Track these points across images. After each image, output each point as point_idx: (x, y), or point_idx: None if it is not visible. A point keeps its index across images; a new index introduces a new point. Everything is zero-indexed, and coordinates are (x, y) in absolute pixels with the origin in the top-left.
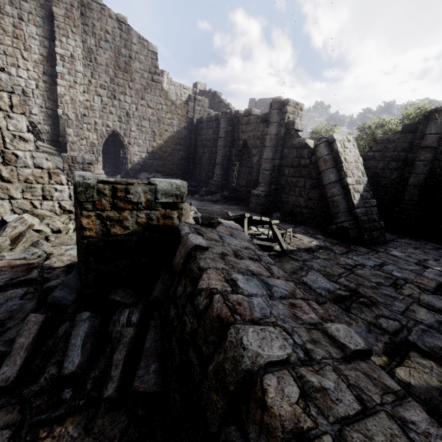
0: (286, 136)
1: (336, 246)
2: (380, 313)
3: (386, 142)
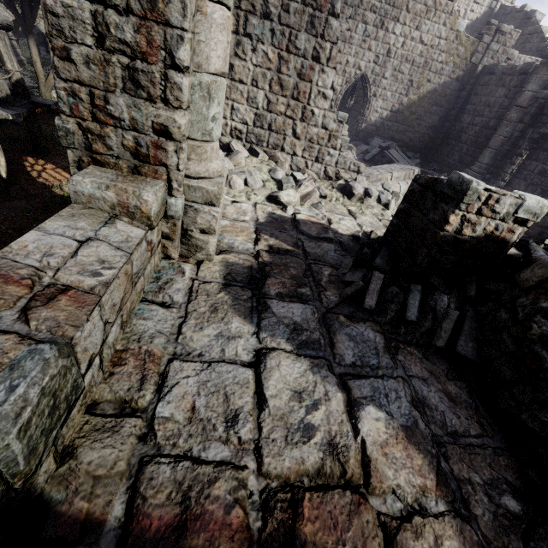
0: None
1: None
2: None
3: None
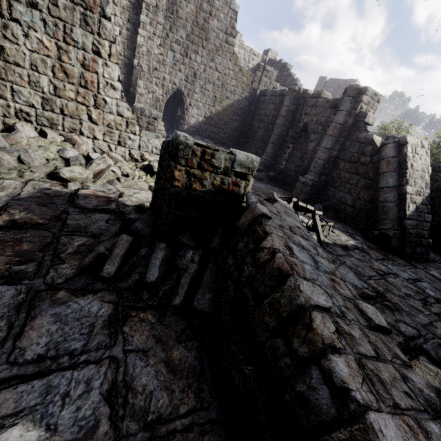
0: (352, 127)
1: (373, 251)
2: (402, 319)
3: None
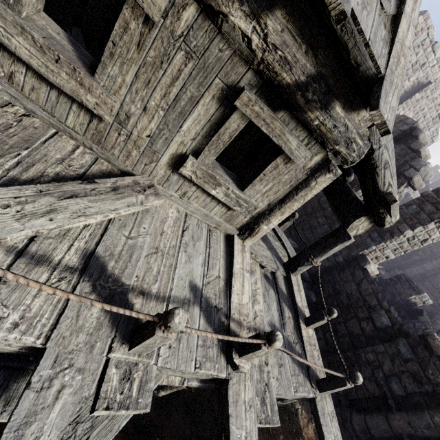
0: None
1: None
2: None
3: None
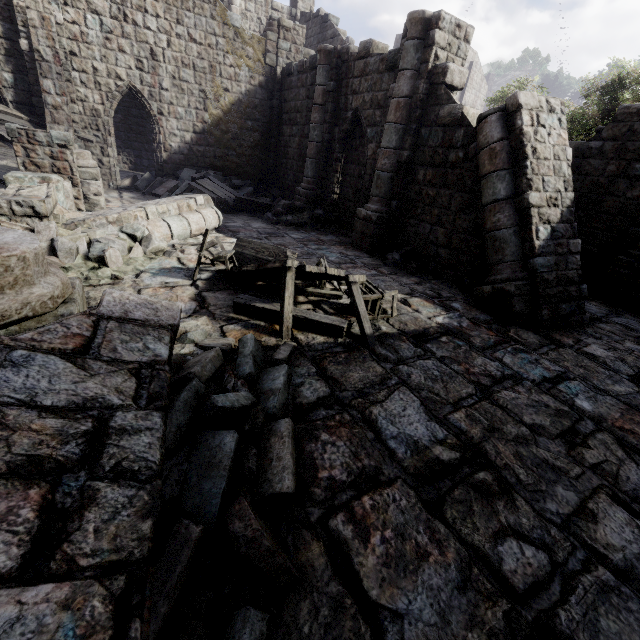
0: (428, 100)
1: (480, 330)
2: (512, 521)
3: (634, 119)
